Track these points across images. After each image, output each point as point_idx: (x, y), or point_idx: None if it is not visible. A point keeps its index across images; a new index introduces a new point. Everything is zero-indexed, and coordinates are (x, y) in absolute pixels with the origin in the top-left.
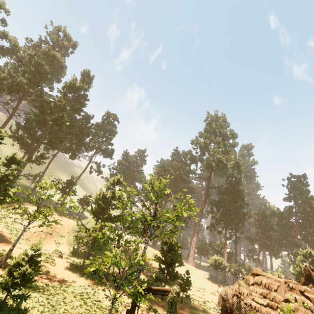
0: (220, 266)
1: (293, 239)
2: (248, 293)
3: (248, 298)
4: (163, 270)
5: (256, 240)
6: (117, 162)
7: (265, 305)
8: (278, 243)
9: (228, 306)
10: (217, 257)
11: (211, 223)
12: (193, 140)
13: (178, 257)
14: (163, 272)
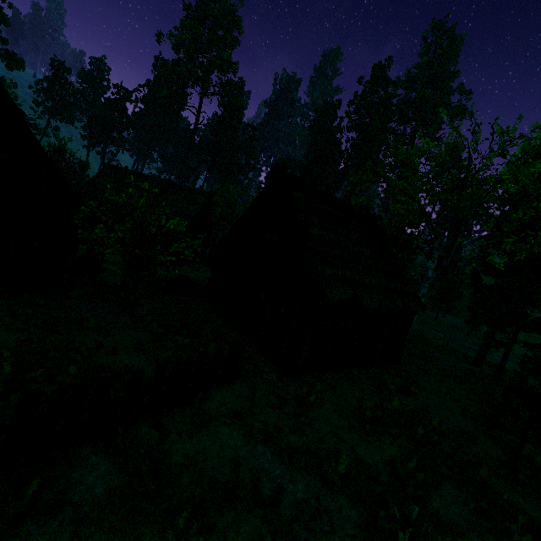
0: None
1: None
2: None
3: None
4: None
5: None
6: (42, 80)
7: None
8: None
9: None
10: None
11: (182, 172)
12: (159, 33)
13: None
14: None
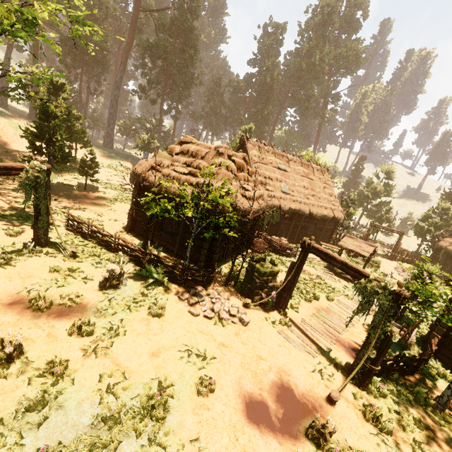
0: (150, 147)
1: (240, 117)
2: (170, 164)
3: (168, 169)
4: (41, 150)
5: (202, 118)
6: None
7: (184, 172)
8: (224, 122)
9: (141, 181)
10: (146, 136)
11: (140, 85)
12: None
13: (78, 134)
14: (40, 152)
